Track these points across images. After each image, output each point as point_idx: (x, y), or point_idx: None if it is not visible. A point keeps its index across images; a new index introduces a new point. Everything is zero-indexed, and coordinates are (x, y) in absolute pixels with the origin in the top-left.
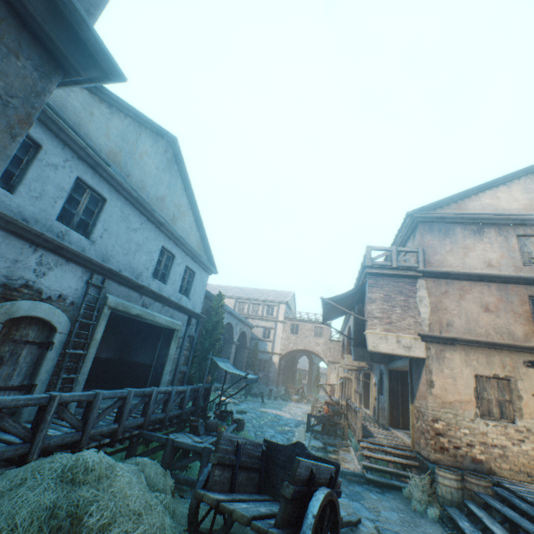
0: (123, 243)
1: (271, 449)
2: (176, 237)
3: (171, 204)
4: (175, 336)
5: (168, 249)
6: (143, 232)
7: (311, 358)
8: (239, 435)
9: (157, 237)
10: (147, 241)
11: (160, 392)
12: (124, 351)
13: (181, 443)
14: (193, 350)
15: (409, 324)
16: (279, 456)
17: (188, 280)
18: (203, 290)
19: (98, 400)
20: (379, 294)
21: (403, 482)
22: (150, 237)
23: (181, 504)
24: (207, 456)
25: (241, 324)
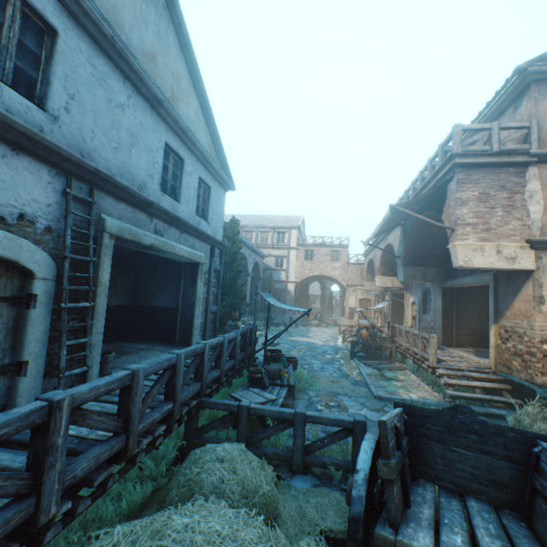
0: (107, 128)
1: (411, 415)
2: (182, 129)
3: (166, 71)
4: (200, 272)
5: (173, 149)
6: (133, 113)
7: (323, 283)
8: (295, 375)
9: (155, 126)
10: (142, 131)
11: (212, 346)
12: (138, 295)
13: (260, 410)
14: (220, 287)
15: (513, 229)
16: (428, 426)
17: (204, 199)
18: (221, 212)
19: (139, 382)
20: (472, 192)
21: (499, 409)
22: (146, 124)
23: (288, 494)
24: (301, 424)
25: (254, 255)
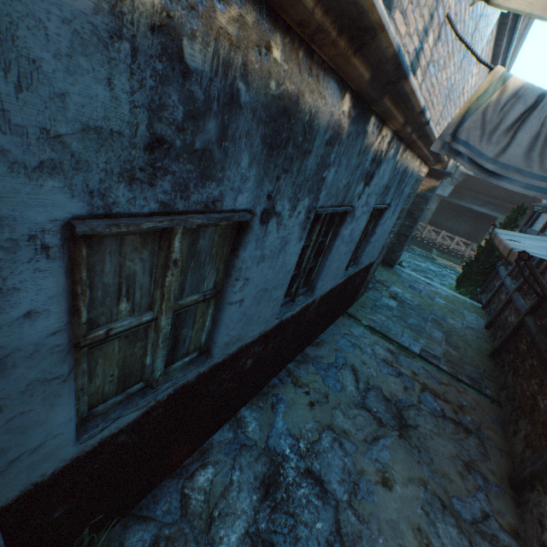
0: None
1: None
2: None
3: None
4: None
5: None
6: None
7: None
8: None
9: None
10: None
11: None
12: None
13: None
14: None
15: None
16: None
17: None
18: None
19: None
20: None
21: None
22: None
23: None
24: None
25: None
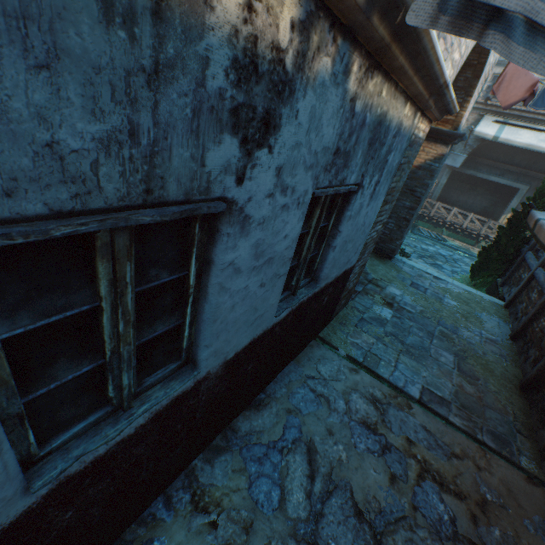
0: None
1: None
2: None
3: None
4: None
5: None
6: None
7: None
8: None
9: None
10: None
11: None
12: None
13: None
14: None
15: None
16: None
17: None
18: None
19: None
20: None
21: None
22: None
23: None
24: None
25: None
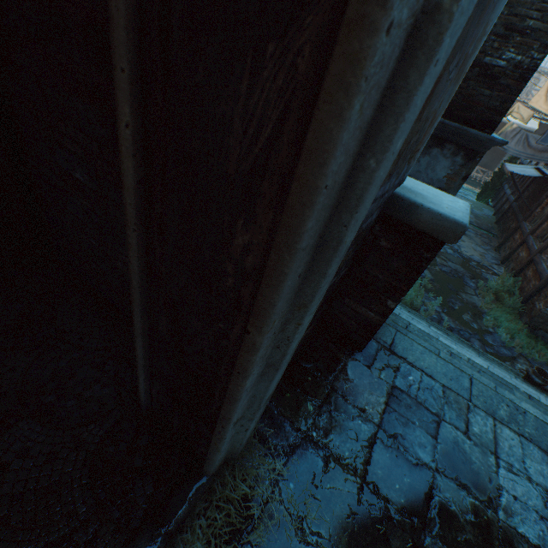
0: None
1: None
2: None
3: None
4: None
5: None
6: None
7: None
8: None
9: None
10: None
11: None
12: None
13: None
14: None
15: None
16: None
17: None
18: None
19: None
20: None
21: None
22: None
23: None
24: None
25: None
